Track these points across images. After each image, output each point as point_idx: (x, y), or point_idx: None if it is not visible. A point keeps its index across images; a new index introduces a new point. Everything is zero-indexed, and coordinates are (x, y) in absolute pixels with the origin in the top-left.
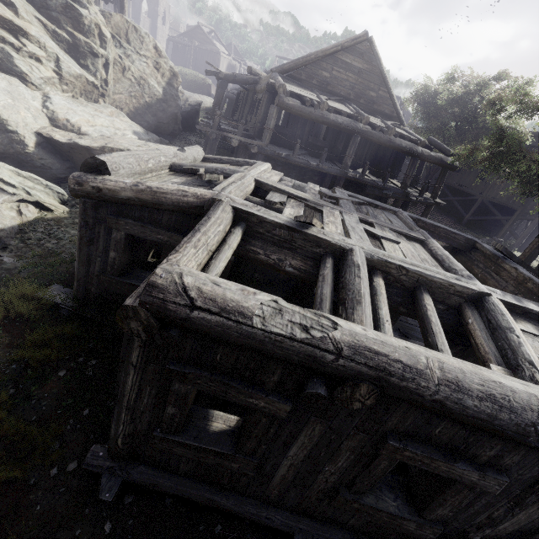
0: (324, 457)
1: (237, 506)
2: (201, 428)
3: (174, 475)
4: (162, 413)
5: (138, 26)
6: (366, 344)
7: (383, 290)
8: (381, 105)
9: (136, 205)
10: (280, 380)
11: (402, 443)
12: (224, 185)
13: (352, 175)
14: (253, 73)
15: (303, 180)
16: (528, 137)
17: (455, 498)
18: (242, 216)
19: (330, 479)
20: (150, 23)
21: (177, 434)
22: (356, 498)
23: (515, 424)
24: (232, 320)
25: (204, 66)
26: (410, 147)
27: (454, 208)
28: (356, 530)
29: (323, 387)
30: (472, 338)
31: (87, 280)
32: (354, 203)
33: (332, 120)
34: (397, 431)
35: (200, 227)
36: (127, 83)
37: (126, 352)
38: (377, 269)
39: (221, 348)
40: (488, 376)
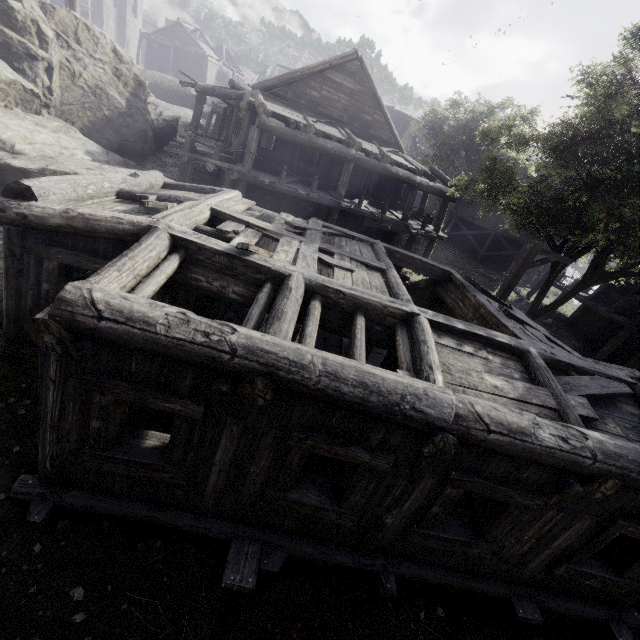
0: (248, 459)
1: (175, 520)
2: (133, 445)
3: (110, 497)
4: (88, 429)
5: (91, 24)
6: (259, 345)
7: (317, 311)
8: (377, 130)
9: (68, 232)
10: (192, 384)
11: (305, 434)
12: (167, 213)
13: (346, 206)
14: (236, 87)
15: (297, 211)
16: (533, 169)
17: (361, 483)
18: (181, 243)
19: (257, 481)
20: (116, 13)
21: (106, 450)
22: (281, 495)
23: (384, 405)
24: (138, 328)
25: (188, 72)
26: (408, 177)
27: (470, 243)
28: (293, 532)
29: (226, 385)
30: (397, 352)
31: (18, 316)
32: (326, 234)
33: (321, 145)
34: (302, 425)
35: (128, 253)
36: (79, 92)
37: (45, 368)
38: (317, 293)
39: (135, 357)
40: (364, 369)
